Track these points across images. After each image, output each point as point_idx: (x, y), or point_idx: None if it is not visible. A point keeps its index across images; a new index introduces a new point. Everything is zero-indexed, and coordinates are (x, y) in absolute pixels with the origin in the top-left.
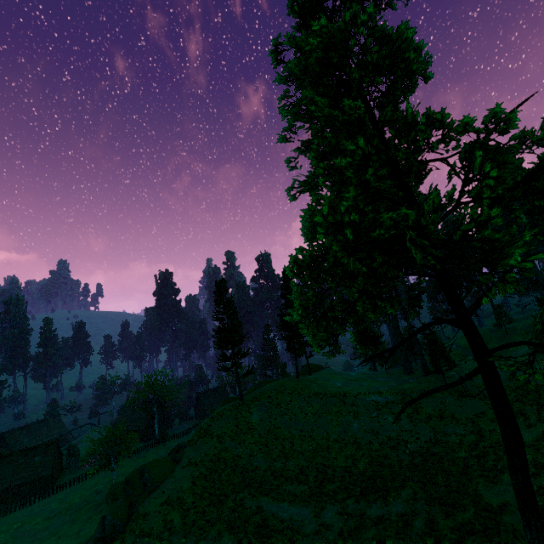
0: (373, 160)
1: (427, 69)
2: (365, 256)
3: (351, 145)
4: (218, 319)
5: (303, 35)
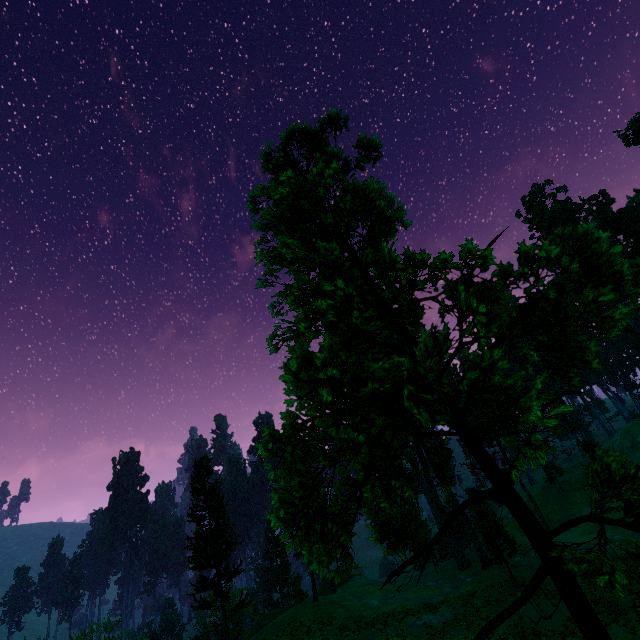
0: (356, 301)
1: (402, 216)
2: (358, 420)
3: (329, 286)
4: (196, 518)
5: (272, 185)
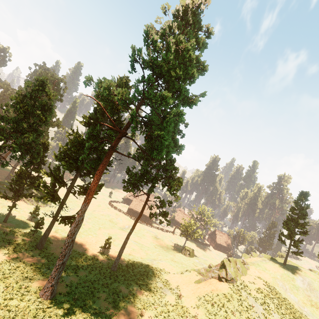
0: None
1: None
2: None
3: None
4: (294, 212)
5: None
